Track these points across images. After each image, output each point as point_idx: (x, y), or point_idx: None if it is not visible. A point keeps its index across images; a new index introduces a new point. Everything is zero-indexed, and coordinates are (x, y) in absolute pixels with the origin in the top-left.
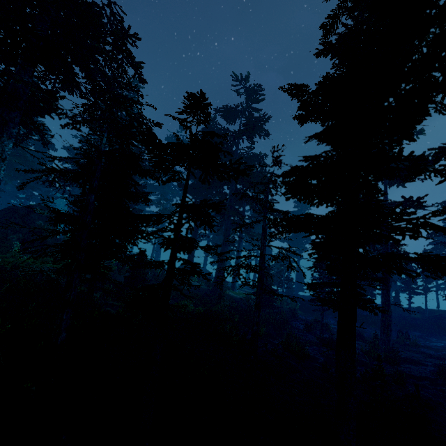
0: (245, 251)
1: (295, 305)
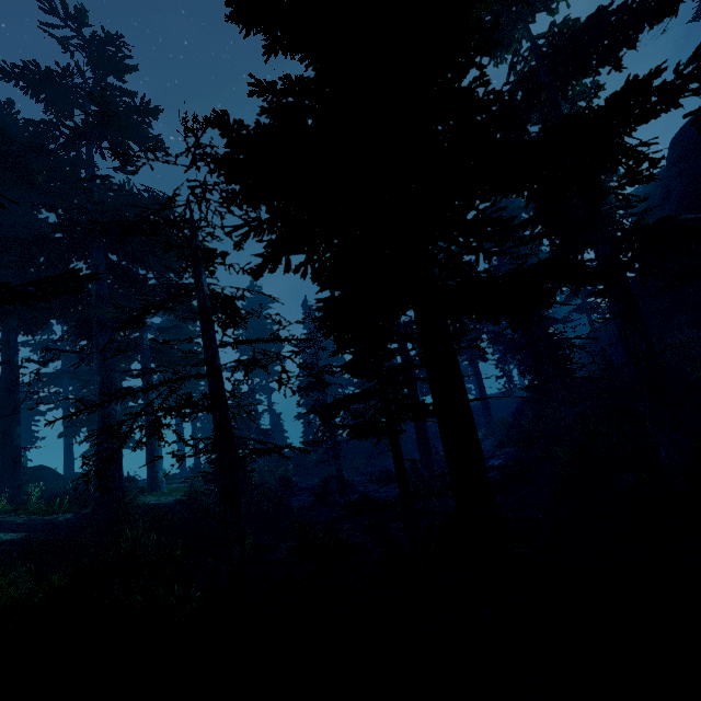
0: (165, 370)
1: (284, 470)
